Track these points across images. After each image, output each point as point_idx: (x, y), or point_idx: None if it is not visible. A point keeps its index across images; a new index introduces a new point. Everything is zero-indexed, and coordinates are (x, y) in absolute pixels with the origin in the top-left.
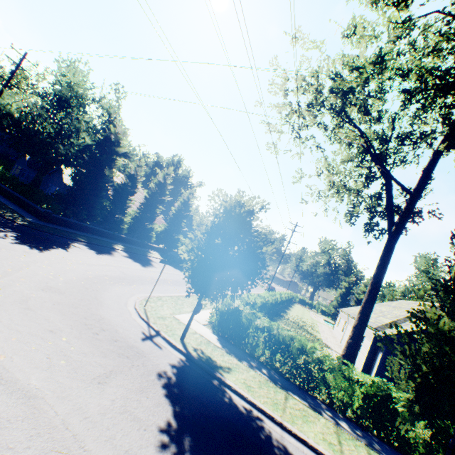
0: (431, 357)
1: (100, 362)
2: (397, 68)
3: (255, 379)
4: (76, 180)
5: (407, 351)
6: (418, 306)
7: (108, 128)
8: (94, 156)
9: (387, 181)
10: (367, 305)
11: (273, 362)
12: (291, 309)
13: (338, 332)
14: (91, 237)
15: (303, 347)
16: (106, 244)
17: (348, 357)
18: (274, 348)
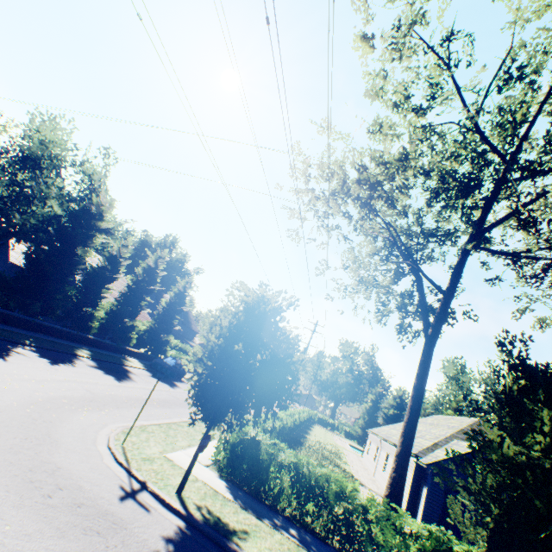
0: (500, 493)
1: (54, 549)
2: (419, 167)
3: (283, 547)
4: (33, 259)
5: (473, 487)
6: (457, 422)
7: (88, 197)
8: (65, 229)
9: (418, 278)
10: (410, 425)
11: (303, 516)
12: (311, 433)
13: (369, 461)
14: (43, 338)
15: (341, 489)
16: (65, 348)
17: (393, 497)
18: (305, 493)
